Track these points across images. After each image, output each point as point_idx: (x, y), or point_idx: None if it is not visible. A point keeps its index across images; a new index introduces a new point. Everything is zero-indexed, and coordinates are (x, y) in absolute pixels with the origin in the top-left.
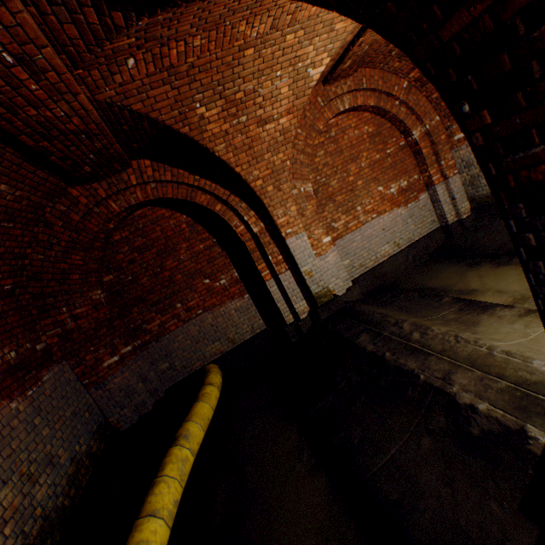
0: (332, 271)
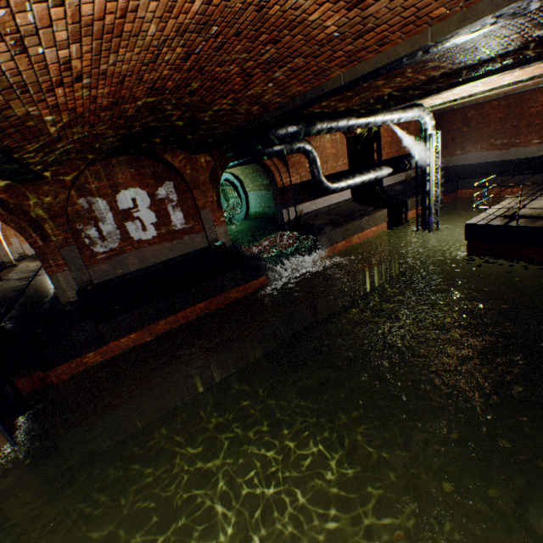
0: (29, 248)
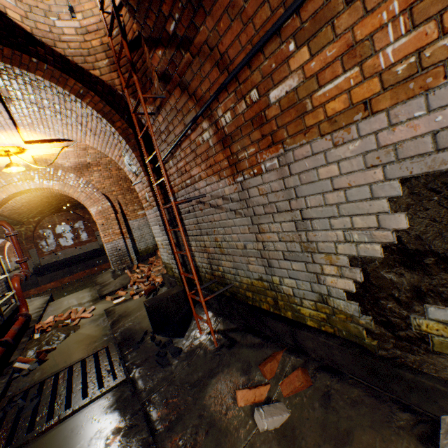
0: None
